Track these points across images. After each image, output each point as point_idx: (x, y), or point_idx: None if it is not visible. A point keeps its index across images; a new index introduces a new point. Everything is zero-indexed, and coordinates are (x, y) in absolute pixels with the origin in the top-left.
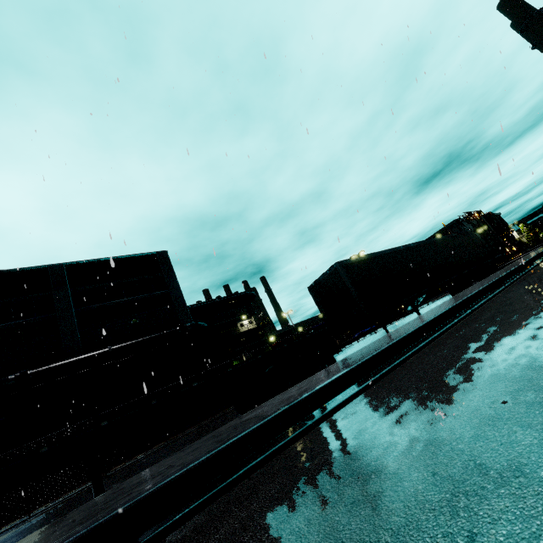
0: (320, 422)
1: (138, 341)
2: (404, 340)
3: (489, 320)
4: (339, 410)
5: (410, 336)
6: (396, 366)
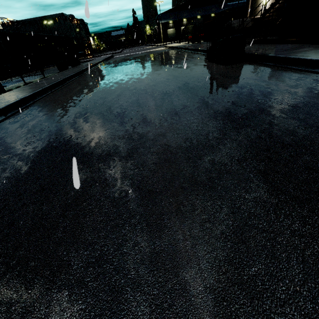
0: (36, 102)
1: None
2: (50, 86)
3: (75, 85)
4: (39, 100)
5: (52, 85)
6: (51, 93)
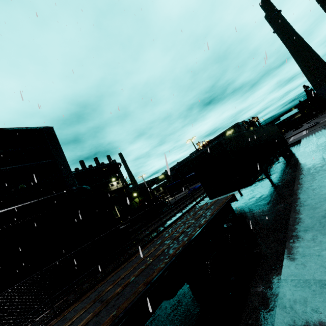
0: None
1: (26, 204)
2: None
3: None
4: None
5: None
6: None
